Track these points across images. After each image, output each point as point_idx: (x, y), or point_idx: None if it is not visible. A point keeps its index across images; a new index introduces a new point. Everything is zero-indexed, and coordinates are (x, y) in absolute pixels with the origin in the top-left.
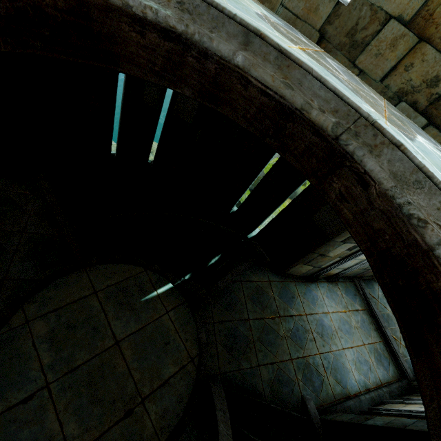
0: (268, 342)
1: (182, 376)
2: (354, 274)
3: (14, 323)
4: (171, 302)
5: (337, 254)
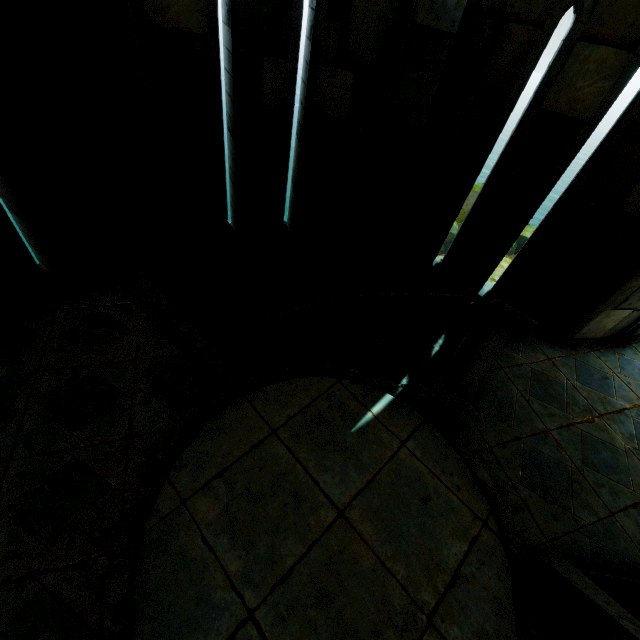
0: (605, 465)
1: (480, 558)
2: None
3: (163, 508)
4: (402, 424)
5: None
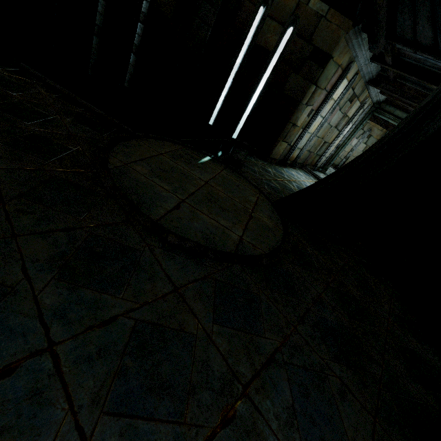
0: (289, 190)
1: (262, 202)
2: (303, 160)
3: (115, 164)
4: (219, 166)
5: (302, 123)
